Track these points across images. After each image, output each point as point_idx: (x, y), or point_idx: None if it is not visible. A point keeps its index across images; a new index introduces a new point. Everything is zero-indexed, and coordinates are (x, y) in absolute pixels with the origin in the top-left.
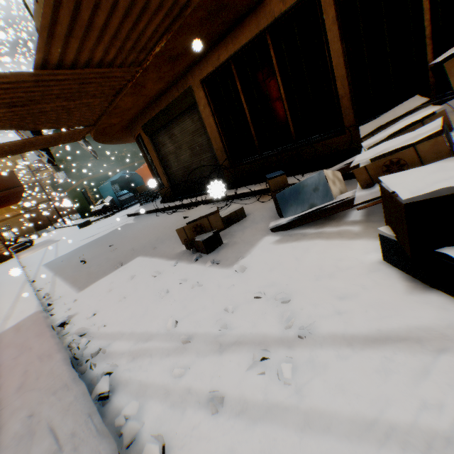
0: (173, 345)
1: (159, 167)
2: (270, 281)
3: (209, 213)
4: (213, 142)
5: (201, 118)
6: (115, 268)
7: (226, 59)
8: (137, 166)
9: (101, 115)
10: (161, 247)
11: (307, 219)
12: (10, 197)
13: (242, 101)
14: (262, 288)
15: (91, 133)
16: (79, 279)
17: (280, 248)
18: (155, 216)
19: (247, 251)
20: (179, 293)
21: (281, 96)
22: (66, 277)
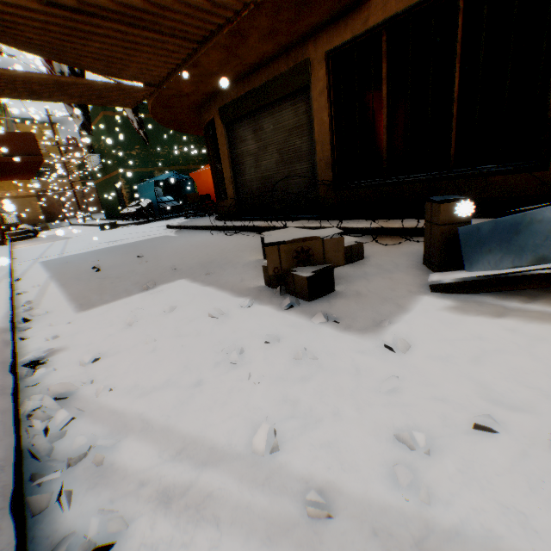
0: (278, 508)
1: (228, 170)
2: (491, 392)
3: (306, 241)
4: (318, 149)
5: (309, 111)
6: (143, 288)
7: (378, 25)
8: (191, 171)
9: (170, 72)
10: (220, 273)
11: (521, 282)
12: (21, 166)
13: (381, 95)
14: (482, 404)
15: (150, 100)
16: (84, 292)
17: (470, 323)
18: (207, 233)
19: (395, 313)
20: (266, 361)
21: (452, 94)
22: (65, 284)
